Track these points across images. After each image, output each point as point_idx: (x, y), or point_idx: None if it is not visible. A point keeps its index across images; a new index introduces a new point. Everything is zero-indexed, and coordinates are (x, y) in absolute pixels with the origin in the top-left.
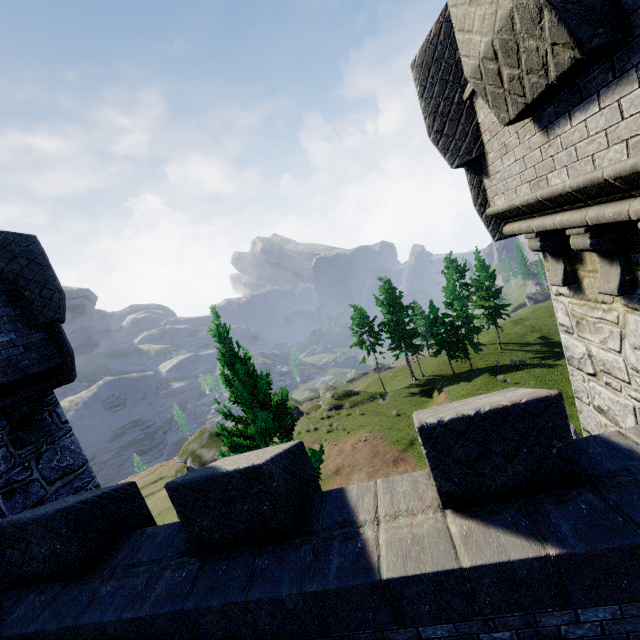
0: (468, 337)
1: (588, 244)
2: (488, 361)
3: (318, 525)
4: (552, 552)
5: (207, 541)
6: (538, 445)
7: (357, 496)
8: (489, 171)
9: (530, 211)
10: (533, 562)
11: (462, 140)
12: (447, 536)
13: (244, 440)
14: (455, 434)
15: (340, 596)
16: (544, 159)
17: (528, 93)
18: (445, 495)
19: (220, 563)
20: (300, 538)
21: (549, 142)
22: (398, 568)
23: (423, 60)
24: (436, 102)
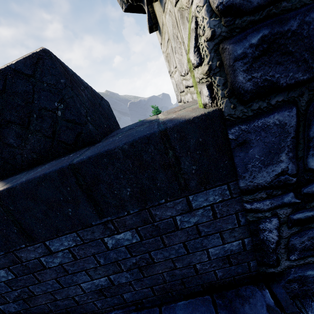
0: None
1: None
2: None
3: None
4: None
5: None
6: (44, 109)
7: None
8: None
9: None
10: None
11: None
12: None
13: None
14: None
15: None
16: None
17: None
18: None
19: None
20: None
21: None
22: None
23: None
24: None
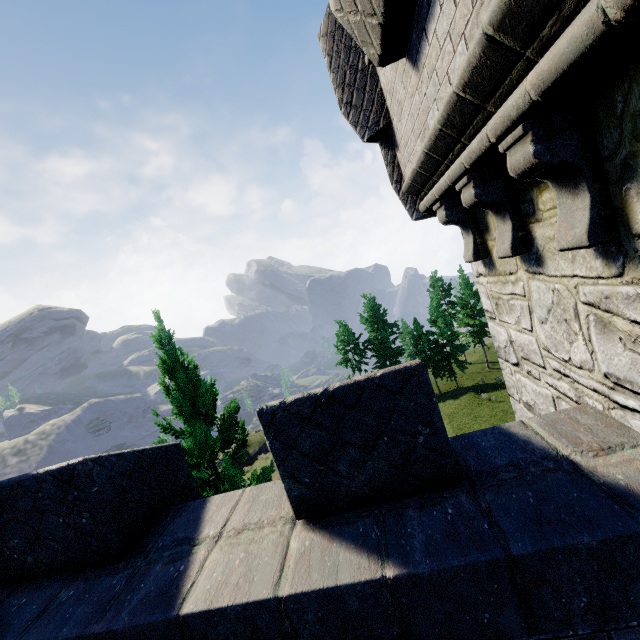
0: (453, 355)
1: (473, 195)
2: (475, 380)
3: (155, 544)
4: (390, 573)
5: (19, 566)
6: (401, 432)
7: (216, 507)
8: (397, 141)
9: (429, 174)
10: (365, 588)
11: (369, 109)
12: (282, 554)
13: (187, 457)
14: (300, 419)
15: (129, 639)
16: (422, 101)
17: (376, 7)
18: (296, 501)
19: (23, 595)
20: (126, 561)
21: (421, 77)
22: (205, 599)
23: (327, 28)
24: (343, 71)
